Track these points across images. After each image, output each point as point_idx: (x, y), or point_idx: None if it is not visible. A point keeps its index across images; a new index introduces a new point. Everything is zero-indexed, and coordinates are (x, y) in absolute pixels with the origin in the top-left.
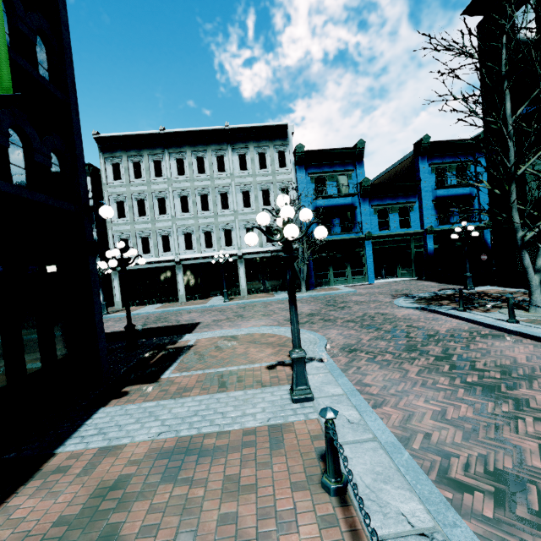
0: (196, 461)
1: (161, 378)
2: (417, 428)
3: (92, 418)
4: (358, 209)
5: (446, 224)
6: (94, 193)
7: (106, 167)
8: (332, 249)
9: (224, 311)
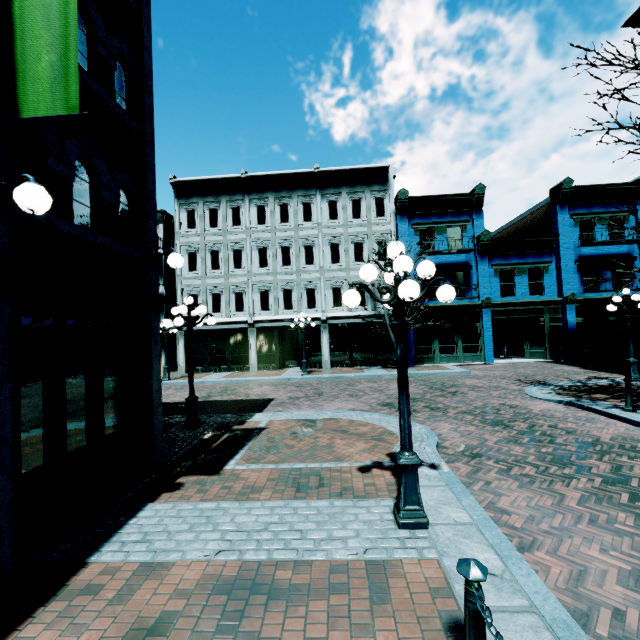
0: (265, 605)
1: (224, 469)
2: (597, 596)
3: (137, 517)
4: (474, 268)
5: (595, 291)
6: (165, 242)
7: (180, 215)
8: (439, 318)
9: (302, 386)
